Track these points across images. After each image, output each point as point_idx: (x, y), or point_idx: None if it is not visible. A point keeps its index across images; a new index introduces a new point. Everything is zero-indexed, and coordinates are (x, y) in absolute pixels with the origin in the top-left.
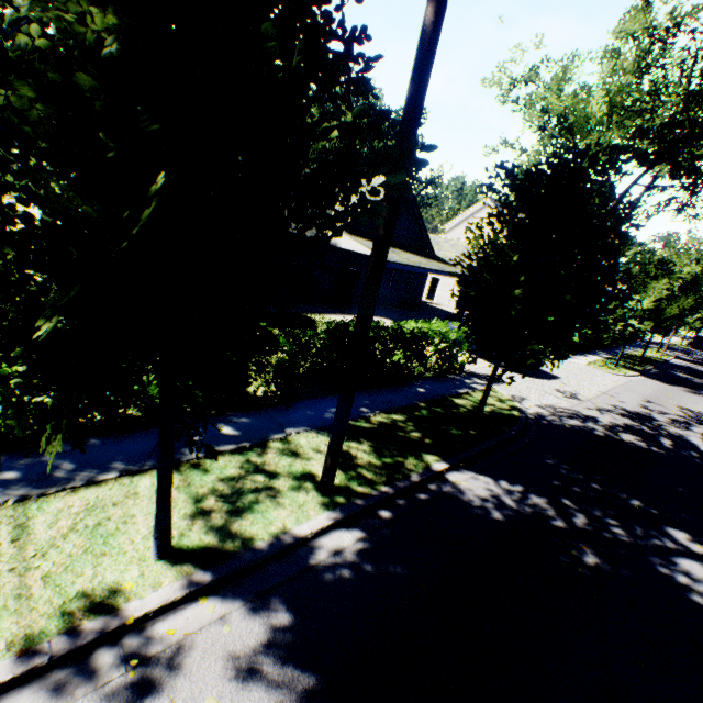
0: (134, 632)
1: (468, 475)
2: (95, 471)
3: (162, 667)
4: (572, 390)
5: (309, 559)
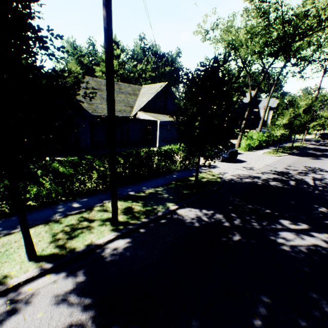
0: (14, 291)
1: (188, 209)
2: (10, 229)
3: (22, 303)
4: (251, 166)
5: (101, 253)
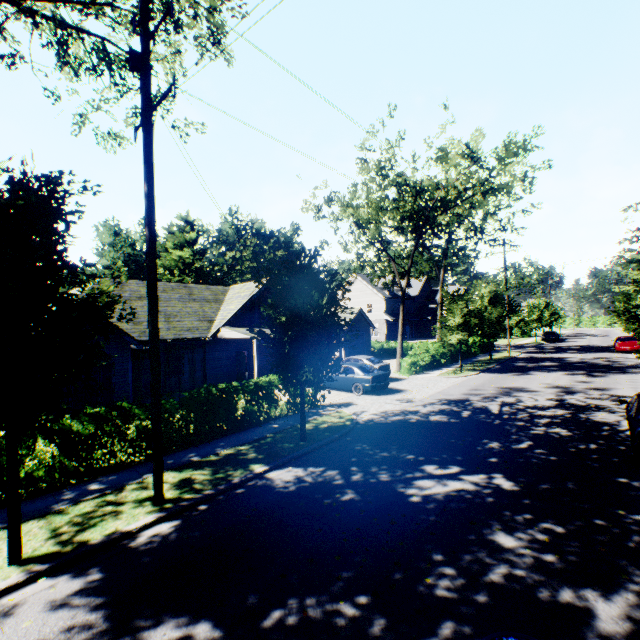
0: None
1: (285, 470)
2: None
3: None
4: (411, 396)
5: (130, 543)
